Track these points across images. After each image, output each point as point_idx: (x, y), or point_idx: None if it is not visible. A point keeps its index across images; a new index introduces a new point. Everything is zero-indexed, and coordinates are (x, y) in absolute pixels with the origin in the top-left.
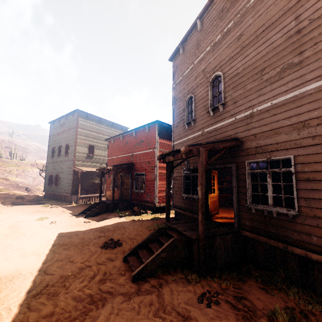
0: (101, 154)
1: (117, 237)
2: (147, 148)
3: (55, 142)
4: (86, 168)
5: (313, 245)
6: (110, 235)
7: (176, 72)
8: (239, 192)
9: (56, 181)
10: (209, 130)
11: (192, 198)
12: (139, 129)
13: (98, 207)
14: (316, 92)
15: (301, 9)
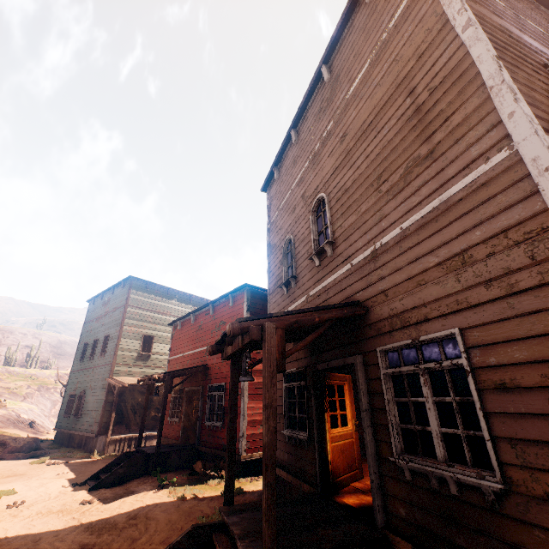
0: (165, 350)
1: (118, 548)
2: None
3: (91, 332)
4: (132, 379)
5: None
6: (106, 541)
7: (271, 206)
8: (375, 423)
9: (78, 406)
10: (316, 292)
11: (299, 441)
12: (220, 301)
13: (126, 463)
14: (469, 194)
15: (414, 80)
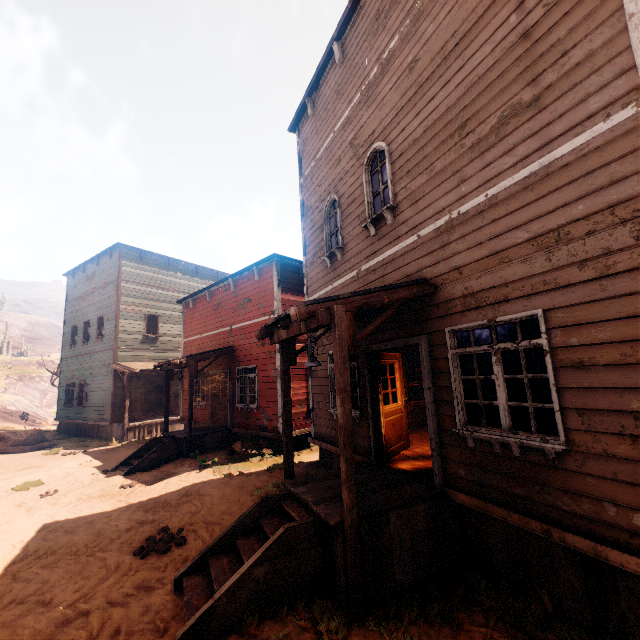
0: (174, 332)
1: (180, 521)
2: (258, 314)
3: (77, 313)
4: (141, 365)
5: (609, 527)
6: (166, 517)
7: (304, 153)
8: (438, 400)
9: (80, 396)
10: (370, 266)
11: None
12: (241, 274)
13: (158, 449)
14: (577, 160)
15: None
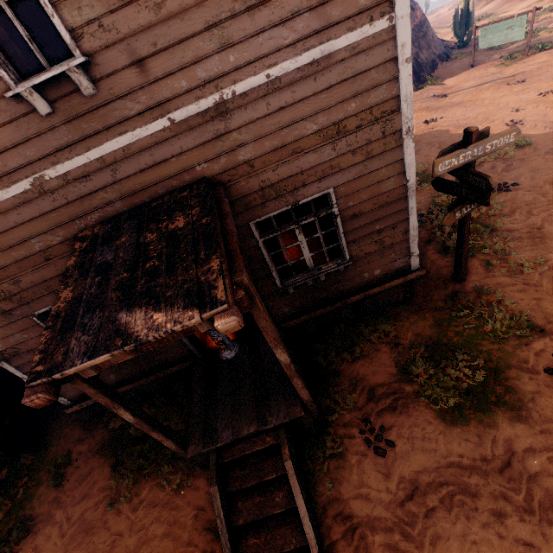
0: None
1: None
2: None
3: None
4: None
5: (365, 282)
6: None
7: None
8: (255, 279)
9: None
10: (70, 171)
11: None
12: None
13: None
14: (350, 57)
15: None
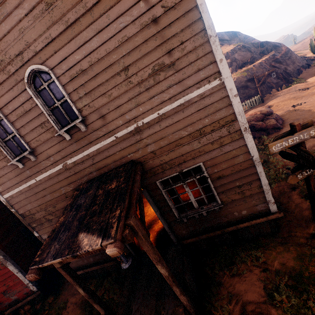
0: None
1: None
2: None
3: None
4: None
5: (236, 218)
6: None
7: None
8: (162, 212)
9: None
10: (76, 160)
11: None
12: None
13: None
14: (200, 99)
15: None
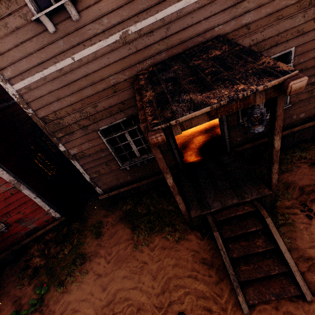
0: None
1: None
2: None
3: None
4: None
5: (292, 122)
6: None
7: None
8: (226, 115)
9: None
10: (143, 27)
11: (147, 161)
12: None
13: None
14: None
15: None
